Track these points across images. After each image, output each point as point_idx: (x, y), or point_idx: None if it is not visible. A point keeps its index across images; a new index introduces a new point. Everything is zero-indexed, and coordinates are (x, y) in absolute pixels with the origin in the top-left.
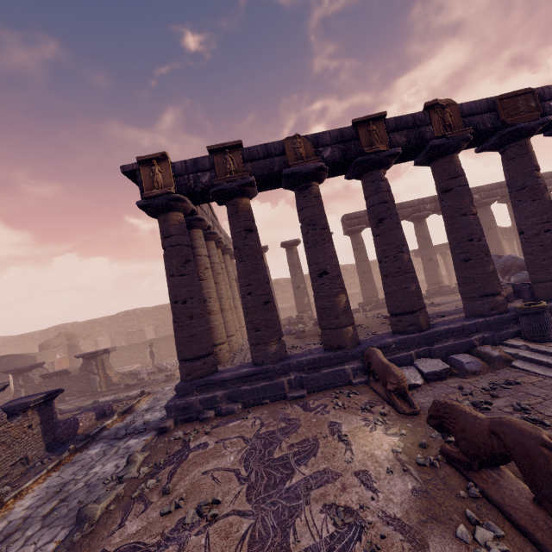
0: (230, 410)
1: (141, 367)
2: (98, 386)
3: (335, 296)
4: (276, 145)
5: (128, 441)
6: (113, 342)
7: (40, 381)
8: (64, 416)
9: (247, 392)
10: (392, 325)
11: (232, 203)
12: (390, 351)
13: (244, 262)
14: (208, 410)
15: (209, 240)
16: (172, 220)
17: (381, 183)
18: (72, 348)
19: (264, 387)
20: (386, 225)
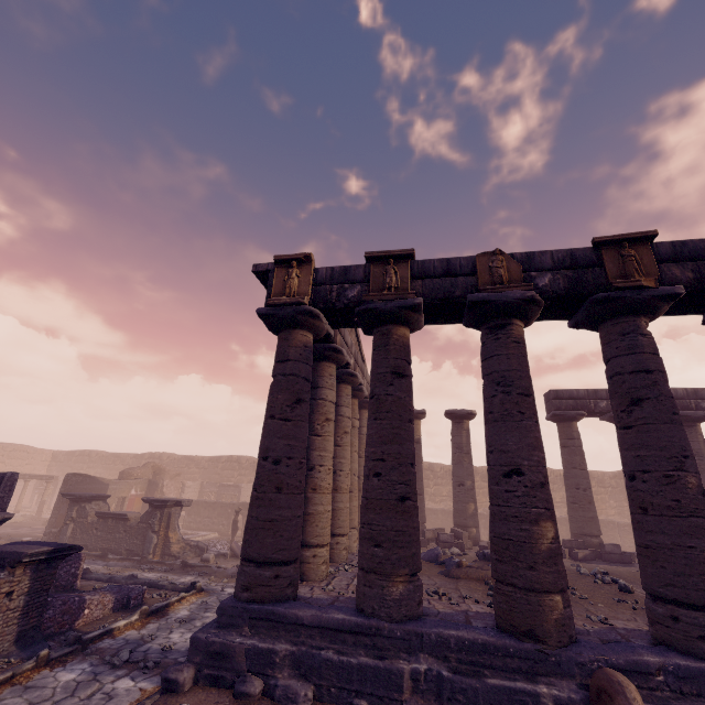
0: (291, 695)
1: (217, 540)
2: (152, 551)
3: (532, 521)
4: (463, 261)
5: (121, 678)
6: (202, 492)
7: (93, 519)
8: (86, 584)
9: (331, 667)
10: (654, 621)
11: (382, 330)
12: (650, 687)
13: (380, 421)
14: (254, 676)
15: (344, 382)
16: (295, 339)
17: (641, 338)
18: (151, 486)
19: (363, 669)
20: (649, 412)
